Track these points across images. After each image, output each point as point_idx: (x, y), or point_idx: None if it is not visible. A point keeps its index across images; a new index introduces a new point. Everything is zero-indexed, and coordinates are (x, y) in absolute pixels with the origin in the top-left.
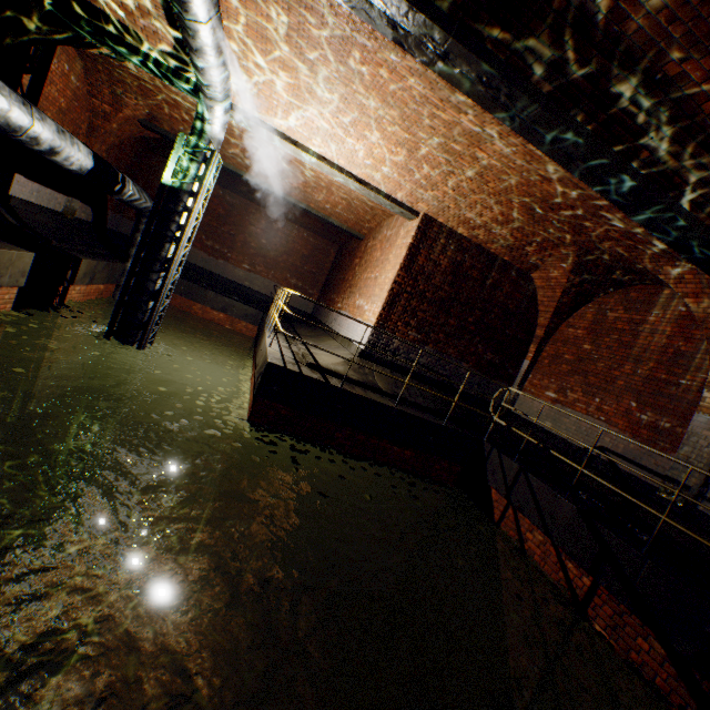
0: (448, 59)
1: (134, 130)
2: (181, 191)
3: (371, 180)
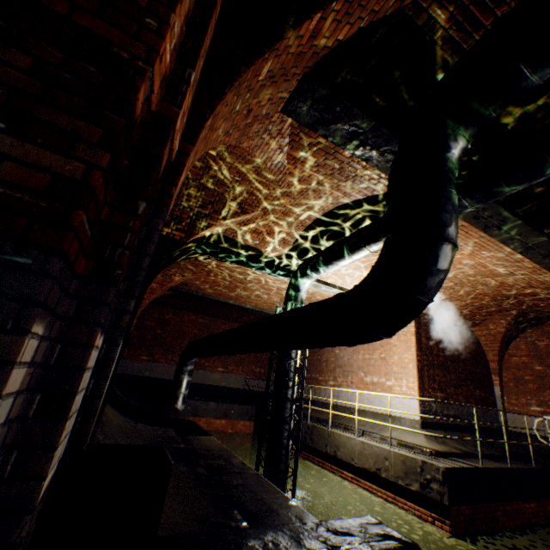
0: (548, 256)
1: (161, 293)
2: None
3: None
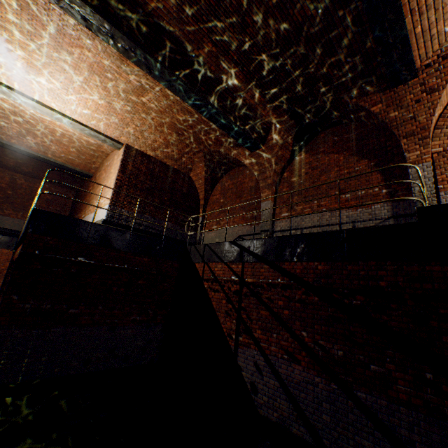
0: (115, 38)
1: None
2: None
3: (90, 124)
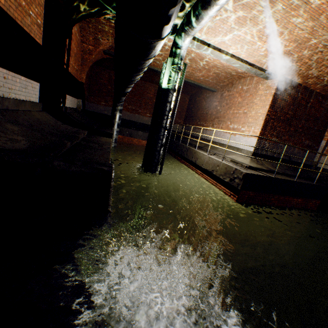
0: None
1: (99, 56)
2: (170, 90)
3: (256, 62)
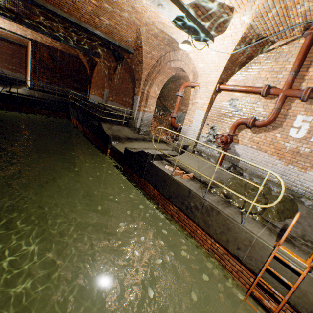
0: None
1: None
2: None
3: (5, 28)
